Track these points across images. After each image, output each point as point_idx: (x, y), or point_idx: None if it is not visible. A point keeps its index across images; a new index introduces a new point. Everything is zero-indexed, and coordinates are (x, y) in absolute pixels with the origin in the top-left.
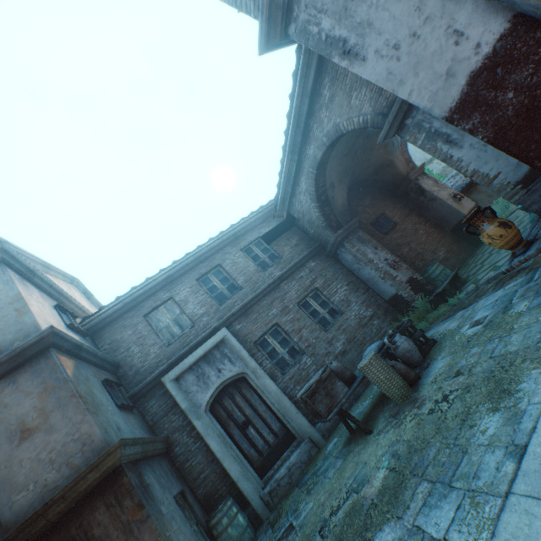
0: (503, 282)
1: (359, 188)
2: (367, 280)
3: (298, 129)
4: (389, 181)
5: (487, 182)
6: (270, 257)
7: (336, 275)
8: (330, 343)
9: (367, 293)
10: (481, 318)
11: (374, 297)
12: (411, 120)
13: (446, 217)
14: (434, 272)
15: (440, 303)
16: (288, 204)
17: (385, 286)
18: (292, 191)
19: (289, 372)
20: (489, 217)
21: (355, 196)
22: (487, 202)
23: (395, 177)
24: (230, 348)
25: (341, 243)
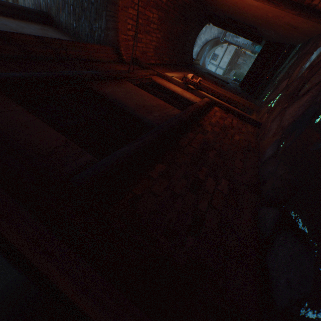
0: None
1: None
2: None
3: None
4: None
5: (245, 46)
6: None
7: None
8: None
9: None
10: None
11: None
12: (227, 34)
13: None
14: None
15: None
16: None
17: None
18: None
19: None
20: None
21: None
22: None
23: None
24: None
25: None
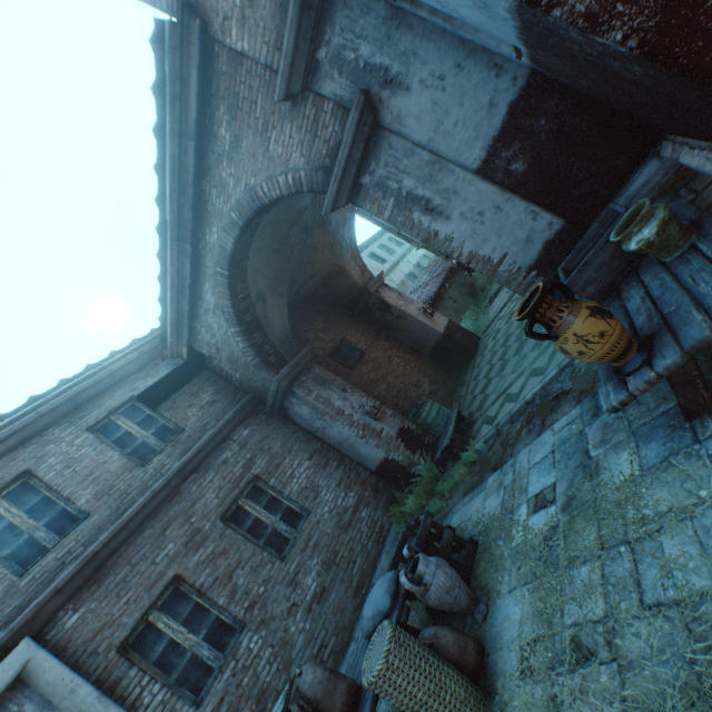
0: (542, 418)
1: (306, 305)
2: (339, 443)
3: (185, 197)
4: (344, 295)
5: (491, 269)
6: (160, 433)
7: (289, 444)
8: (295, 582)
9: (343, 466)
10: (545, 489)
11: (354, 469)
12: (370, 177)
13: (421, 338)
14: (430, 414)
15: (448, 460)
16: (189, 333)
17: (367, 448)
18: (191, 309)
19: (213, 691)
20: (565, 301)
21: (301, 317)
22: (456, 318)
23: (351, 290)
24: (42, 695)
25: (289, 388)
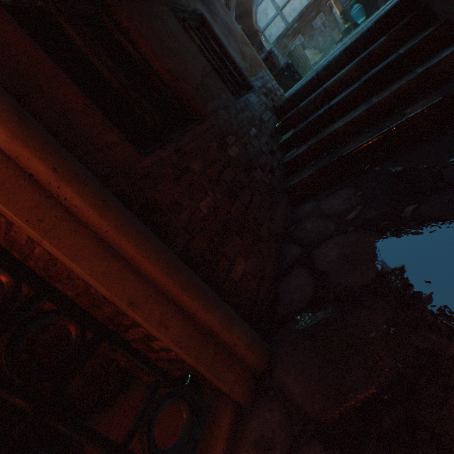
0: None
1: None
2: None
3: None
4: (245, 31)
5: None
6: None
7: None
8: None
9: None
10: None
11: None
12: None
13: None
14: None
15: None
16: None
17: None
18: None
19: None
20: None
21: None
22: None
23: (249, 29)
24: None
25: None
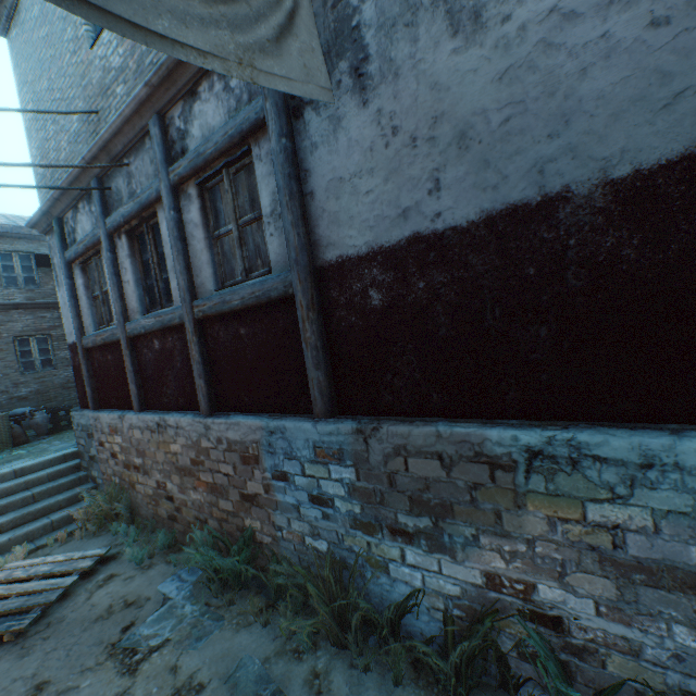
0: None
1: None
2: None
3: None
4: None
5: None
6: (29, 279)
7: None
8: (18, 386)
9: None
10: None
11: None
12: None
13: None
14: None
15: None
16: None
17: None
18: None
19: None
20: None
21: None
22: None
23: None
24: None
25: None
